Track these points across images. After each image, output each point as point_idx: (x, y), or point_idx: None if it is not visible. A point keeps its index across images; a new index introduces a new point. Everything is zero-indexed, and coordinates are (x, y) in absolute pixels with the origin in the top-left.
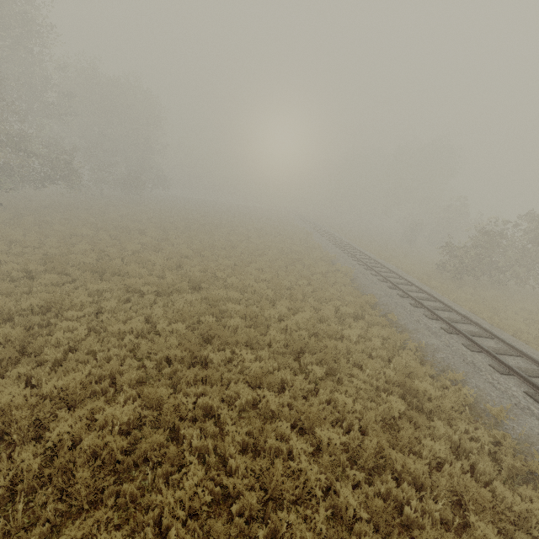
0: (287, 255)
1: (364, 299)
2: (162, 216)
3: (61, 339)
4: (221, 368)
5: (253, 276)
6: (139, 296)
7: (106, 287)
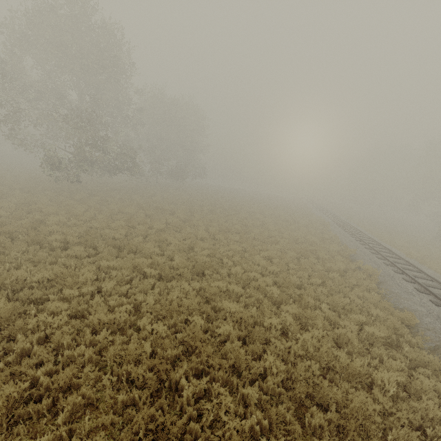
0: (300, 245)
1: (398, 316)
2: (194, 200)
3: (41, 324)
4: (189, 408)
5: (260, 267)
6: (143, 276)
7: (116, 264)
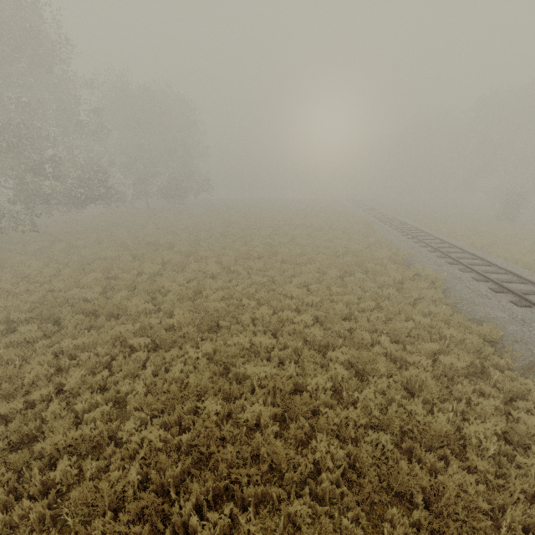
0: (342, 258)
1: (477, 332)
2: (200, 224)
3: None
4: None
5: (294, 300)
6: (130, 350)
7: (88, 341)
